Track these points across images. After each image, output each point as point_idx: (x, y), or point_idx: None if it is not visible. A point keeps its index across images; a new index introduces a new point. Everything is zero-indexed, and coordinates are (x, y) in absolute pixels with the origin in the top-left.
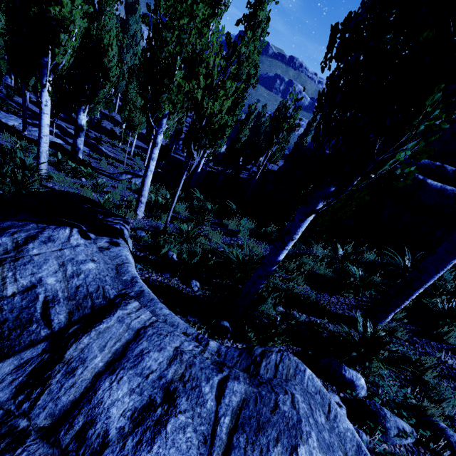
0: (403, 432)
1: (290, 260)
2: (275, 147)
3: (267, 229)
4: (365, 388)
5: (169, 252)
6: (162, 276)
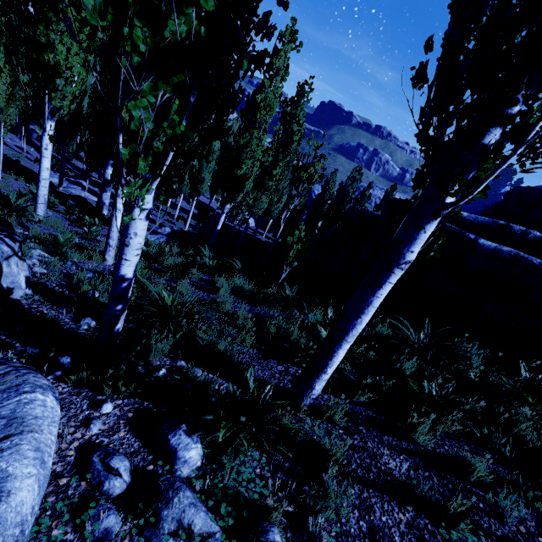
0: (186, 531)
1: (264, 322)
2: (296, 201)
3: (266, 291)
4: (194, 465)
5: (91, 290)
6: (55, 310)
